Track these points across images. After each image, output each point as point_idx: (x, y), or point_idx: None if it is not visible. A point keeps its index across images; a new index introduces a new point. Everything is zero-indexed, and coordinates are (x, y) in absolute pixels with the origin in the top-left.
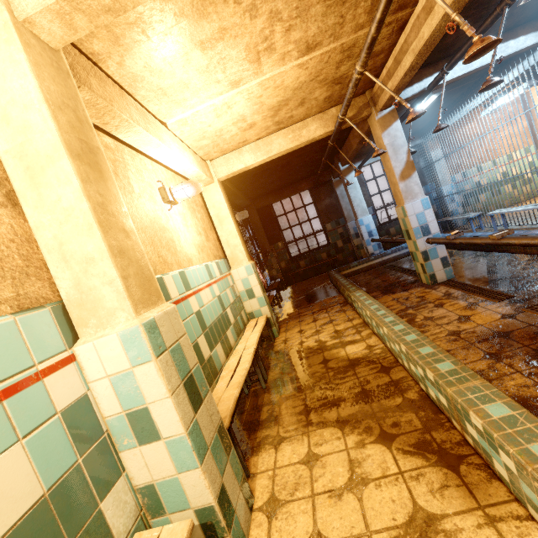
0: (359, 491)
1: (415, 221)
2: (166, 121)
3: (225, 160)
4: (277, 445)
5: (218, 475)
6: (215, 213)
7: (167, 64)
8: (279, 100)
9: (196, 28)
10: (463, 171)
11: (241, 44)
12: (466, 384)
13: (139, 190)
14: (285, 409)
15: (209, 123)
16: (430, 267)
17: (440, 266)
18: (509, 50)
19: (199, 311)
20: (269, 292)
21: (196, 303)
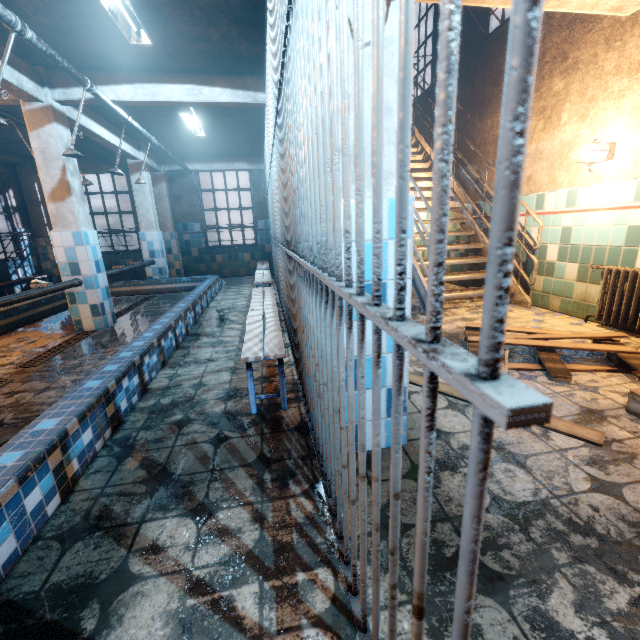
0: None
1: (63, 255)
2: None
3: None
4: None
5: None
6: None
7: None
8: None
9: None
10: None
11: None
12: None
13: None
14: None
15: None
16: (77, 312)
17: (88, 314)
18: (203, 96)
19: None
20: None
21: None
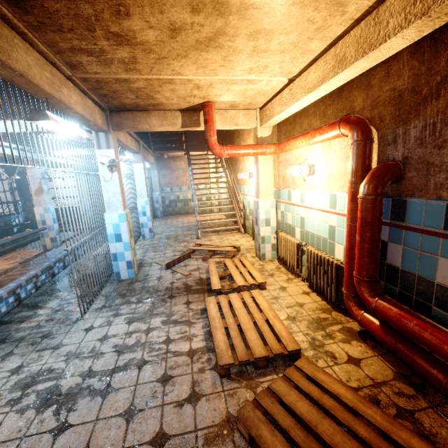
0: None
1: (39, 217)
2: None
3: None
4: None
5: None
6: None
7: None
8: None
9: None
10: (172, 187)
11: None
12: None
13: None
14: None
15: None
16: (44, 241)
17: (49, 241)
18: None
19: None
20: None
21: None
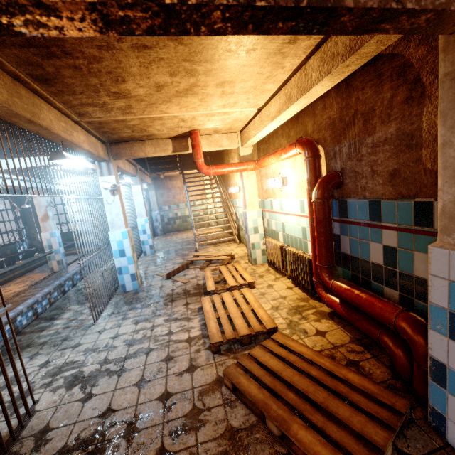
0: None
1: (46, 242)
2: None
3: None
4: None
5: None
6: None
7: None
8: None
9: None
10: (169, 205)
11: None
12: None
13: None
14: None
15: None
16: (51, 264)
17: (56, 264)
18: None
19: None
20: None
21: None
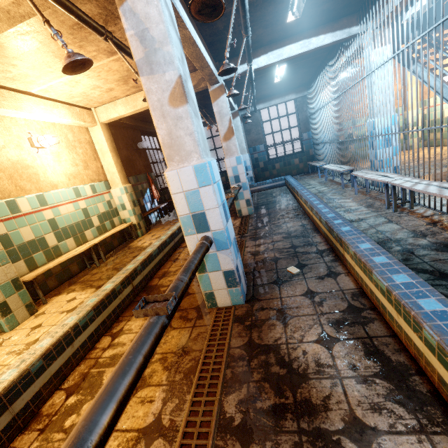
0: (69, 312)
1: (231, 172)
2: (29, 91)
3: (105, 109)
4: (69, 293)
5: (2, 297)
6: (99, 148)
7: (0, 67)
8: (120, 76)
9: (4, 52)
10: (341, 122)
11: (49, 55)
12: (120, 275)
13: (4, 143)
14: (91, 278)
15: (69, 90)
16: (239, 205)
17: (244, 205)
18: (311, 45)
19: (53, 219)
20: (162, 203)
21: (51, 213)
